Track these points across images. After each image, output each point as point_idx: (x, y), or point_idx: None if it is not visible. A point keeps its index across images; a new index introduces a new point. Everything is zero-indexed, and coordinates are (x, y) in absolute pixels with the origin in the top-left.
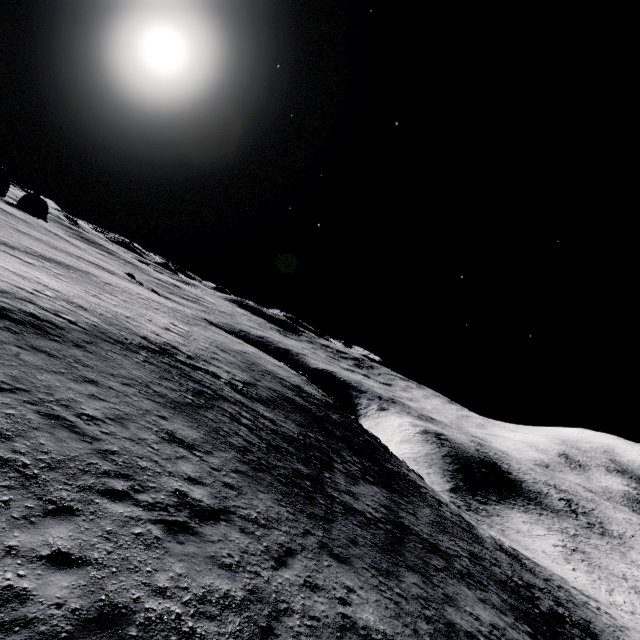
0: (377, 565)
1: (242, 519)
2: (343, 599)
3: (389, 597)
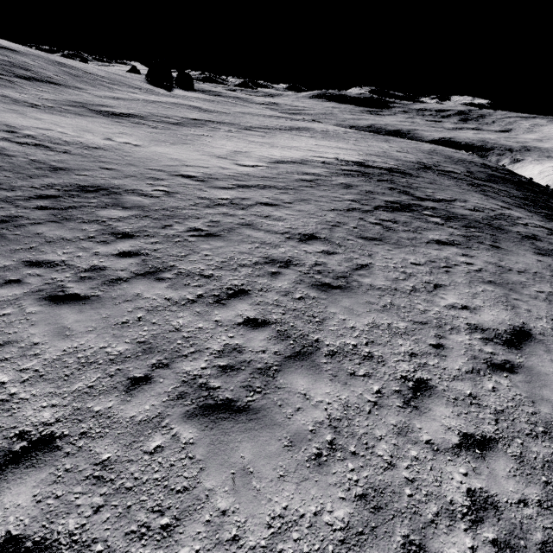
0: None
1: None
2: None
3: None
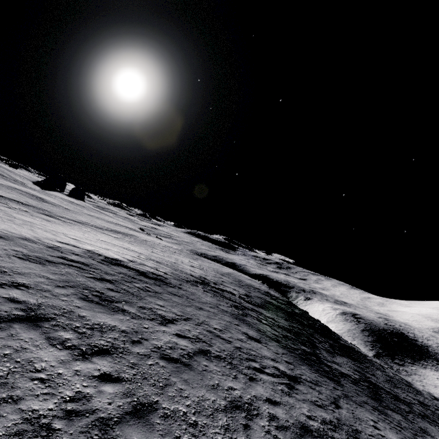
0: (376, 408)
1: (306, 381)
2: (375, 426)
3: (394, 427)
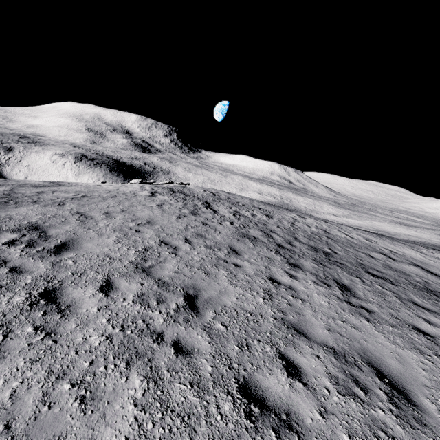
0: None
1: None
2: None
3: None
